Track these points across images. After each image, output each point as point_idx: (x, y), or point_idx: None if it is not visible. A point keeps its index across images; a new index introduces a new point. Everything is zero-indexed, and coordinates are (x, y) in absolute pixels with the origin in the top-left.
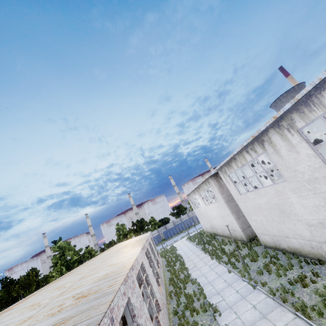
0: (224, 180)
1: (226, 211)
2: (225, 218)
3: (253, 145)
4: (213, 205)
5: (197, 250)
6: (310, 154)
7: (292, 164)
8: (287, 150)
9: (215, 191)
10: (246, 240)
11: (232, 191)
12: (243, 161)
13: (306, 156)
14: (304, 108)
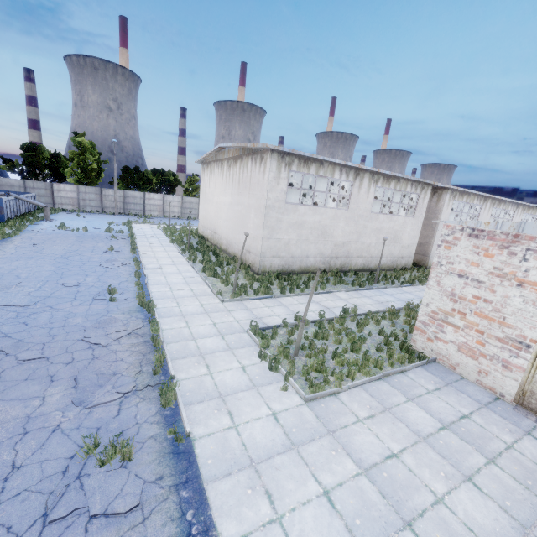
0: (447, 201)
1: (415, 232)
2: (403, 240)
3: (482, 198)
4: (397, 218)
5: (398, 289)
6: (488, 218)
7: (483, 218)
8: (487, 212)
9: (422, 204)
10: (410, 267)
11: (444, 215)
12: (471, 201)
13: (487, 218)
14: (498, 203)
